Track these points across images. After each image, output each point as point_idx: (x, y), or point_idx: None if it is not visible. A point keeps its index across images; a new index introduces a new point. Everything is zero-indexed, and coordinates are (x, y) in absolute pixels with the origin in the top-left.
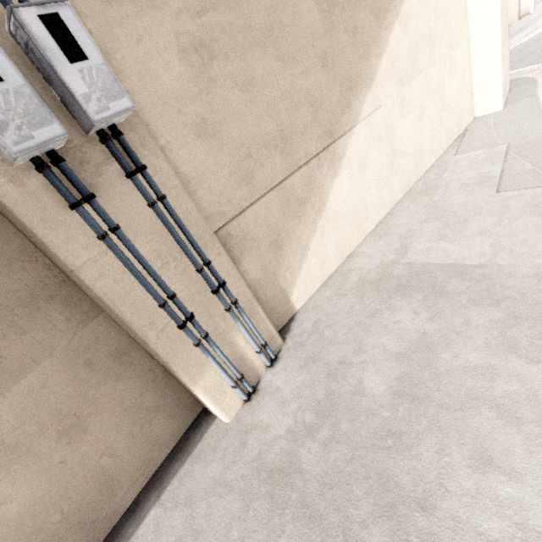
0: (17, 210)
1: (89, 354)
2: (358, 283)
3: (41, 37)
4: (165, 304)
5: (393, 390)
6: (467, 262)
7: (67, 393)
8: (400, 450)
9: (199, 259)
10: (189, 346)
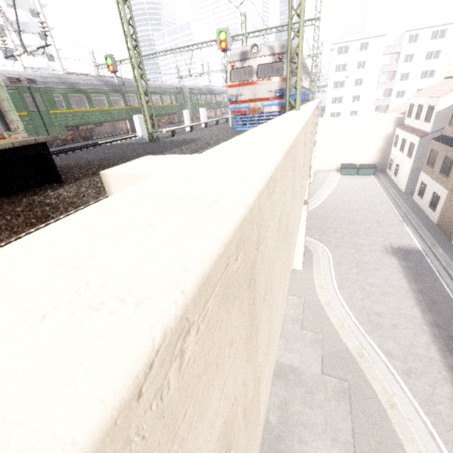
0: None
1: None
2: None
3: None
4: None
5: (278, 421)
6: (294, 365)
7: None
8: (282, 441)
9: None
10: None
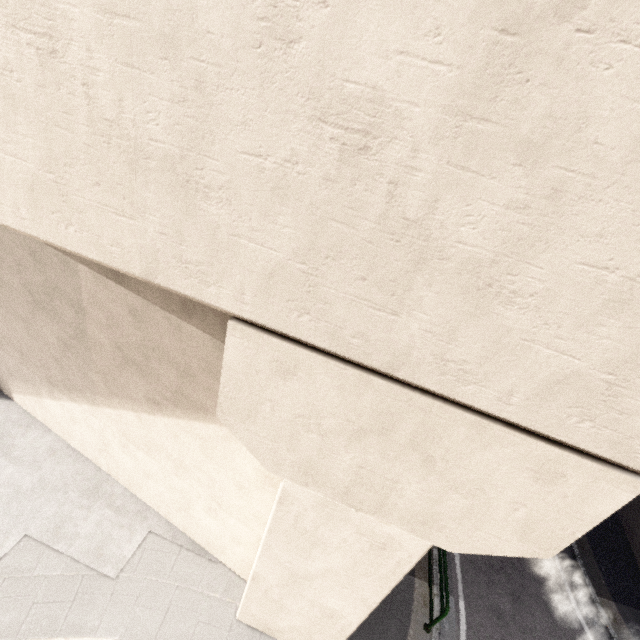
0: None
1: None
2: (7, 433)
3: None
4: None
5: None
6: None
7: None
8: None
9: None
10: None
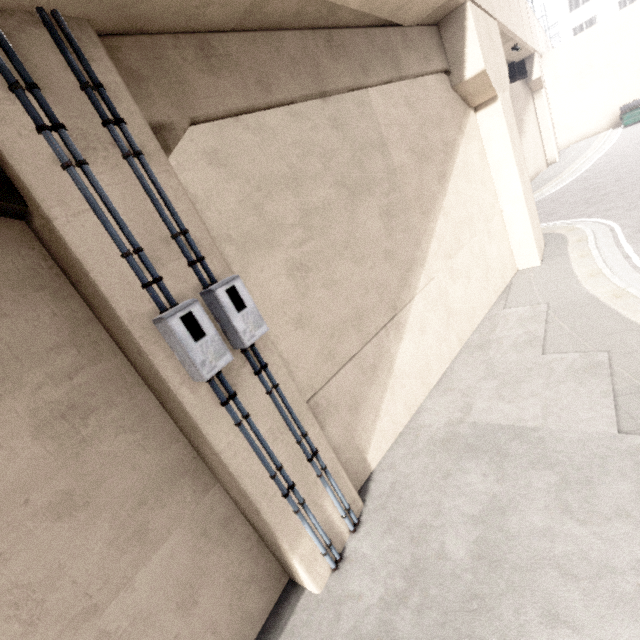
0: (192, 412)
1: (205, 523)
2: (429, 441)
3: (225, 302)
4: (275, 475)
5: (472, 554)
6: (523, 425)
7: (187, 563)
8: (485, 611)
9: (298, 431)
10: (289, 513)
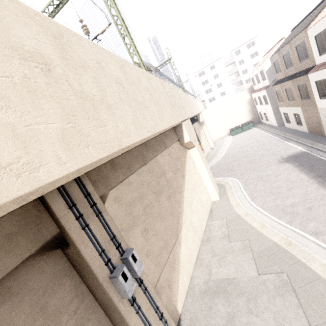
0: (123, 313)
1: None
2: (199, 292)
3: (131, 261)
4: None
5: None
6: (230, 277)
7: None
8: None
9: (155, 306)
10: None
